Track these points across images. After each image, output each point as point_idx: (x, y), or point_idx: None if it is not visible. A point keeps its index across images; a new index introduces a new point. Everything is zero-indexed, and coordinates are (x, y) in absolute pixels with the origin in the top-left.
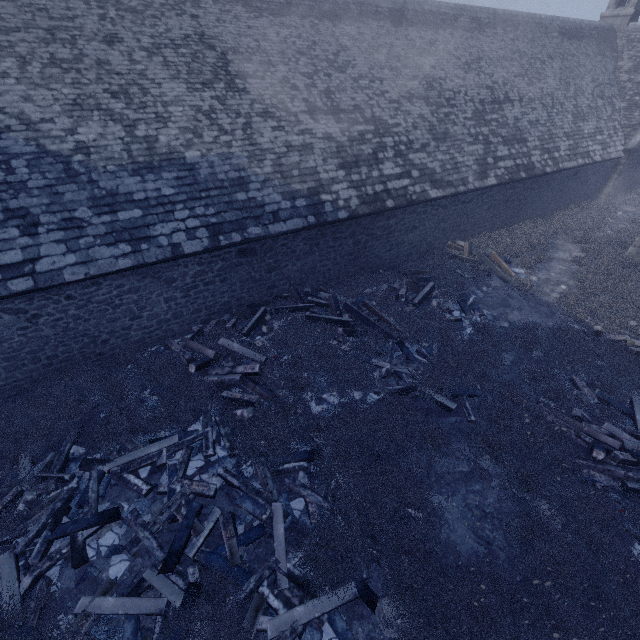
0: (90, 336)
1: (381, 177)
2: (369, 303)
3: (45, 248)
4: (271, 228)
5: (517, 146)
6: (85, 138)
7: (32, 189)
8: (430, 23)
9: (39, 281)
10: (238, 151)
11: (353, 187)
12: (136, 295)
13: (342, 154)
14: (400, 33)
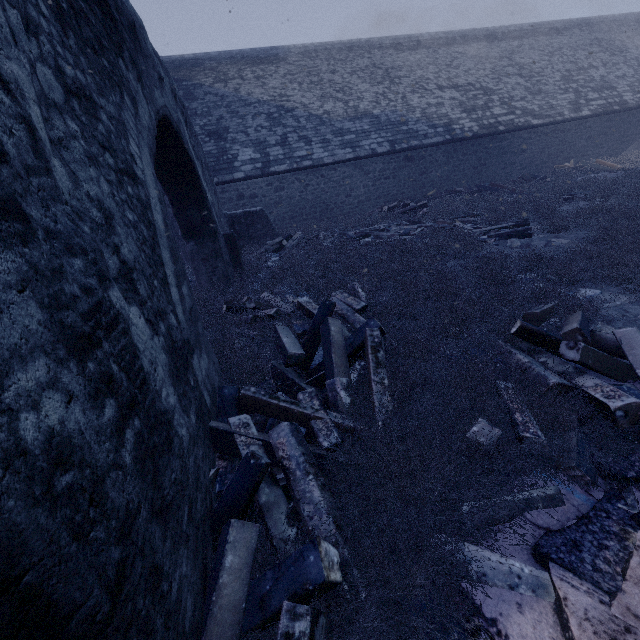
0: (326, 204)
1: (492, 115)
2: (494, 183)
3: (315, 150)
4: (423, 142)
5: (606, 92)
6: (327, 109)
7: (308, 129)
8: (515, 37)
9: (314, 162)
10: (400, 109)
11: (473, 121)
12: (350, 180)
13: (463, 106)
14: (493, 46)
